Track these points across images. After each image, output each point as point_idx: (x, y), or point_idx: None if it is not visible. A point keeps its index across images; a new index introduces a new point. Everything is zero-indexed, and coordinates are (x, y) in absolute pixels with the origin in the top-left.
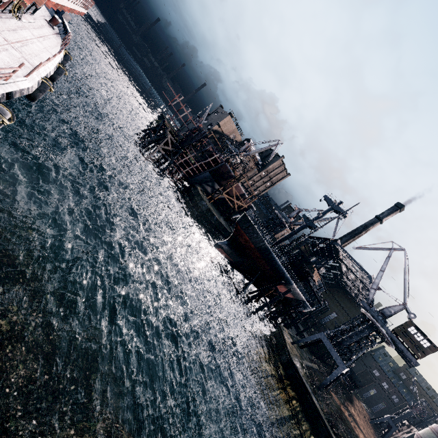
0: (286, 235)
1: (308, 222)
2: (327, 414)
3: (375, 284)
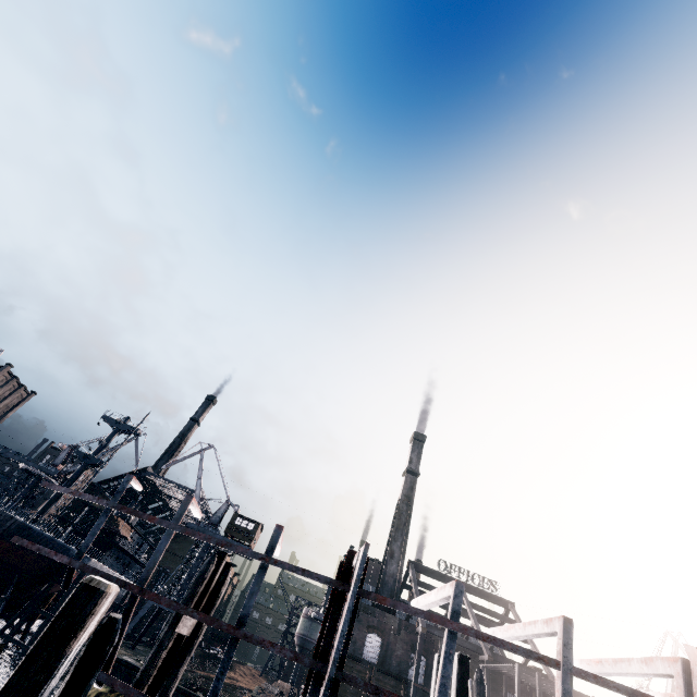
0: (55, 493)
1: (88, 460)
2: (183, 680)
3: (197, 496)
